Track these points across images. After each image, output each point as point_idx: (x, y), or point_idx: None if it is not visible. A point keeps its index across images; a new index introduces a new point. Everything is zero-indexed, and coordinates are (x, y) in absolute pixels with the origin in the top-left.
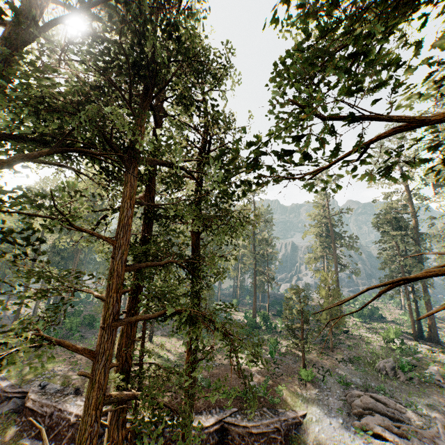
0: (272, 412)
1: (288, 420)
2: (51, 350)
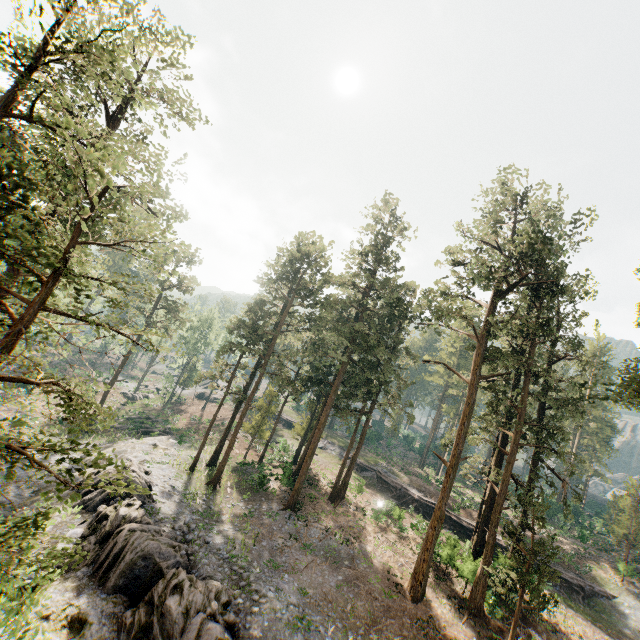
0: (577, 575)
1: (593, 588)
2: (367, 450)
